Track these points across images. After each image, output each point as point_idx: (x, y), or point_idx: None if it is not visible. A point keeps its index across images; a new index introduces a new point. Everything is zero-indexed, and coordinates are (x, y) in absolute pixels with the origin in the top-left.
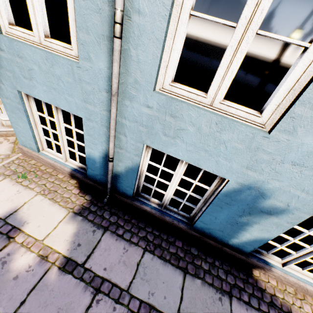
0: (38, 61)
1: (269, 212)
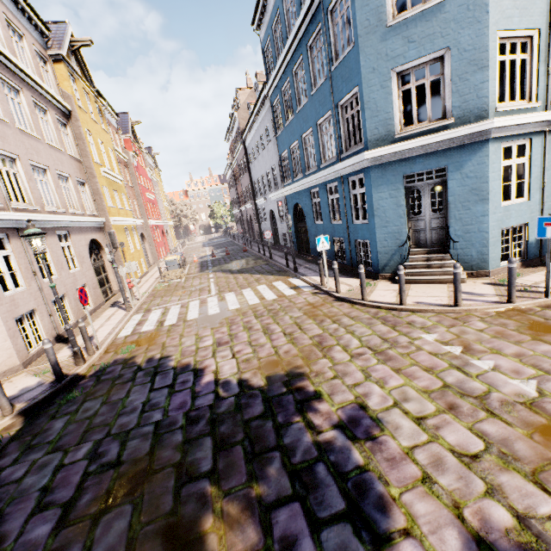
0: (514, 208)
1: None
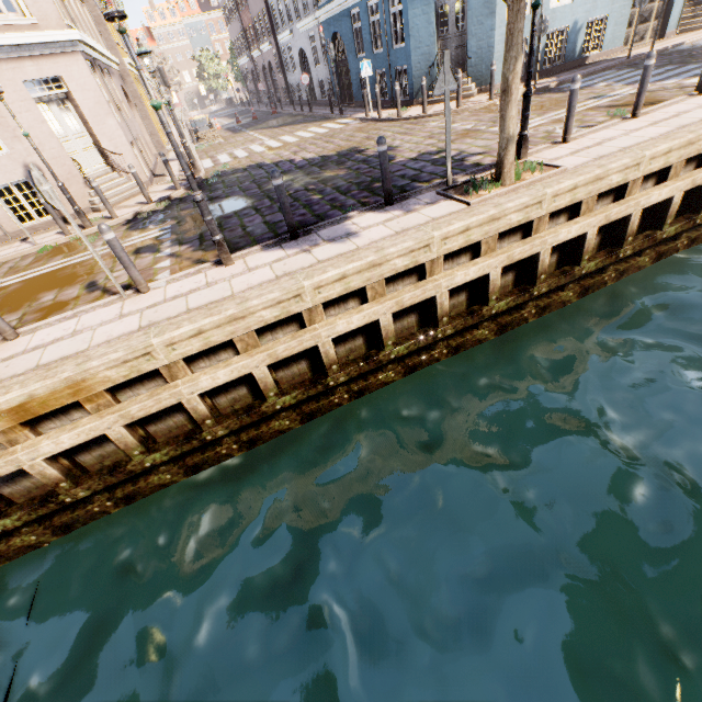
0: None
1: (580, 29)
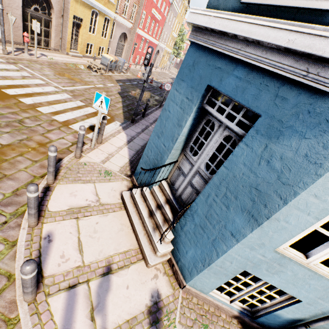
0: (298, 272)
1: None
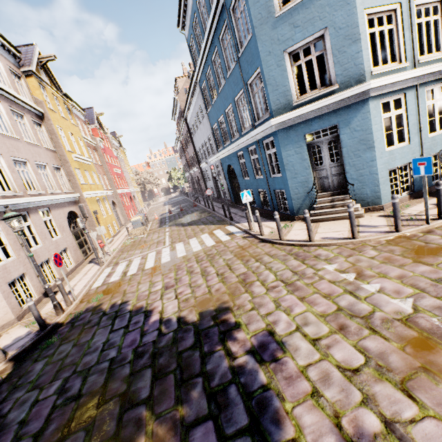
0: (398, 152)
1: None
